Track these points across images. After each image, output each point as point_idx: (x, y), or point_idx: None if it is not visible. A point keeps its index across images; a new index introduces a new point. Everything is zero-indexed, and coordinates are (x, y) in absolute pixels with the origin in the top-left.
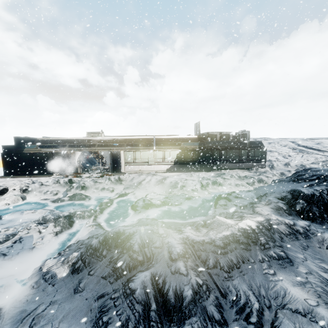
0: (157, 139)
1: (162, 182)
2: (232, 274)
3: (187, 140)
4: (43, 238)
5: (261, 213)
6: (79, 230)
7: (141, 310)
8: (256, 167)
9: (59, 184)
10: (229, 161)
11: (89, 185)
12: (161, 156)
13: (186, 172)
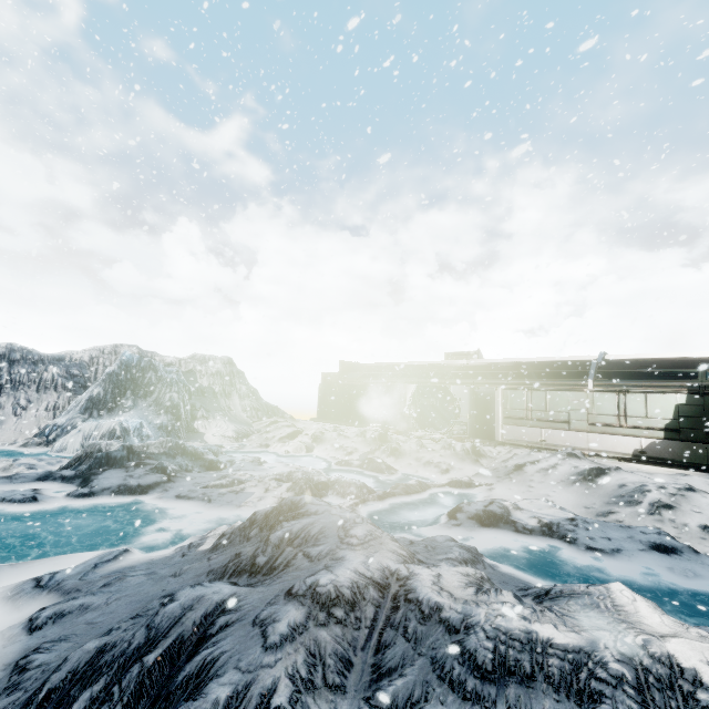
0: (608, 363)
1: (589, 479)
2: None
3: None
4: (262, 500)
5: None
6: None
7: (135, 645)
8: None
9: (364, 438)
10: None
11: (408, 449)
12: (611, 408)
13: None
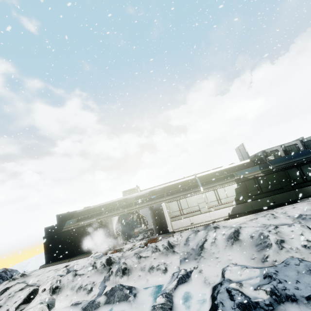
0: (199, 178)
1: (237, 239)
2: None
3: (239, 168)
4: None
5: None
6: None
7: None
8: None
9: (96, 269)
10: None
11: (132, 264)
12: (214, 198)
13: (259, 213)
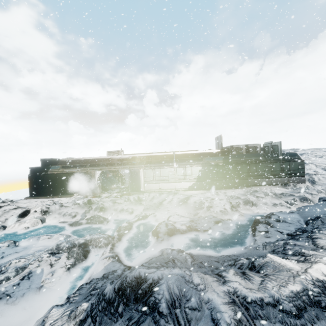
0: (176, 155)
1: (185, 202)
2: None
3: (209, 155)
4: (54, 274)
5: None
6: (94, 263)
7: None
8: (293, 182)
9: (78, 205)
10: (259, 176)
11: (108, 206)
12: (182, 173)
13: (210, 190)
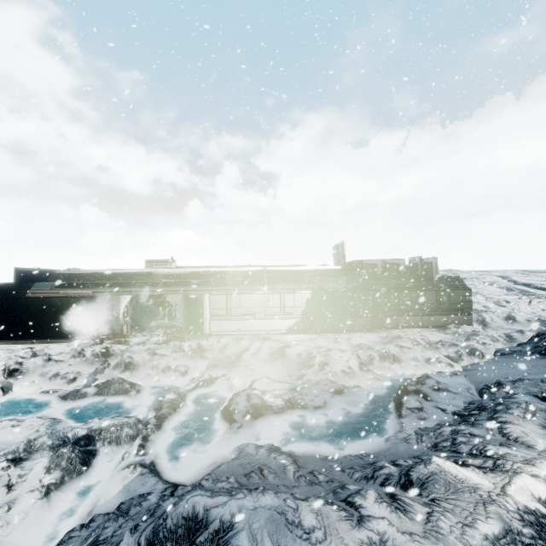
0: (269, 272)
1: (282, 355)
2: None
3: (323, 274)
4: (13, 506)
5: (529, 443)
6: (103, 477)
7: None
8: (455, 323)
9: (83, 358)
10: (403, 312)
11: (141, 360)
12: (277, 303)
13: (324, 334)
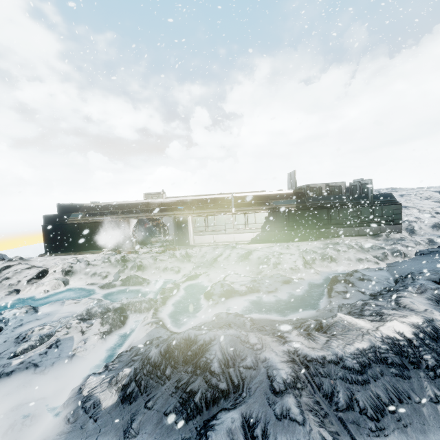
0: (236, 198)
1: (246, 258)
2: (383, 425)
3: (278, 197)
4: (87, 341)
5: (413, 308)
6: (133, 330)
7: None
8: (386, 232)
9: (110, 263)
10: (343, 224)
11: (148, 263)
12: (242, 221)
13: (279, 243)
